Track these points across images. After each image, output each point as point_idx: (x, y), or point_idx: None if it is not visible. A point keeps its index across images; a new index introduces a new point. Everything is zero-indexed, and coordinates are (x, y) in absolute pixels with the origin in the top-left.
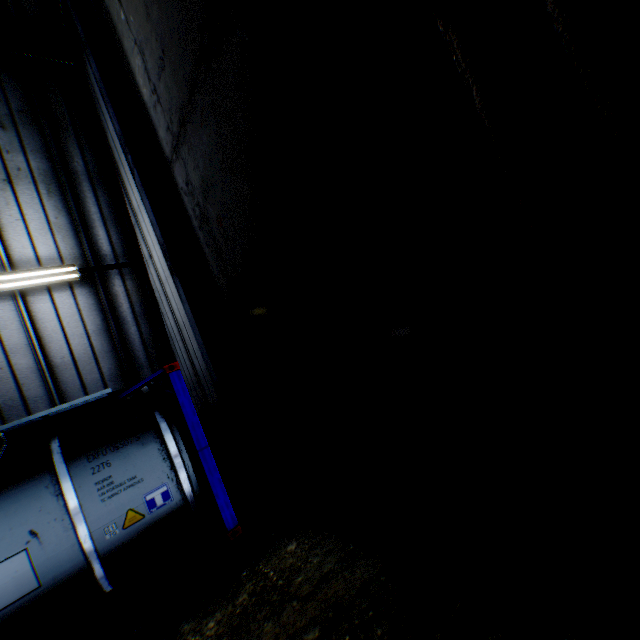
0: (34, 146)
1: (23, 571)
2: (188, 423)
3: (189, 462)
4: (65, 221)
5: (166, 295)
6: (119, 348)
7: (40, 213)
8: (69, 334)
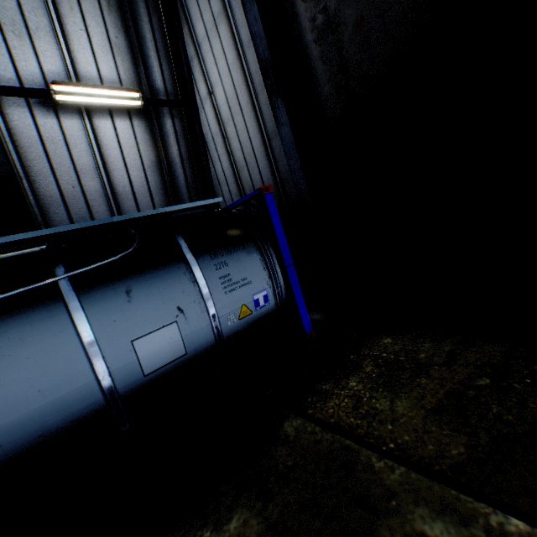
0: None
1: (174, 339)
2: (279, 242)
3: (280, 275)
4: (123, 44)
5: (224, 136)
6: (169, 187)
7: (101, 28)
8: (128, 165)
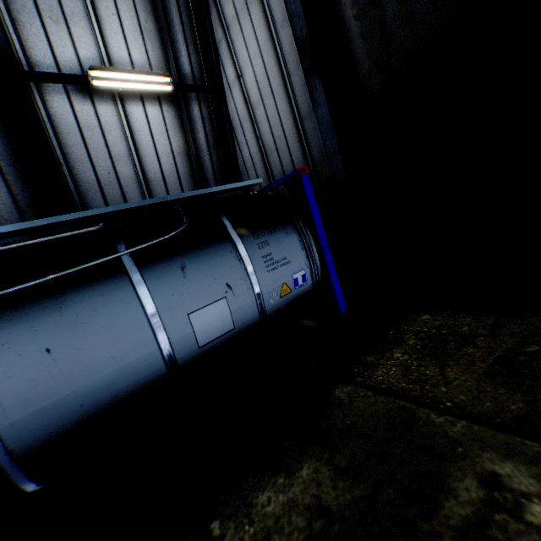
0: None
1: (224, 314)
2: (315, 223)
3: (317, 255)
4: (152, 28)
5: (253, 120)
6: (197, 173)
7: (131, 12)
8: (158, 151)
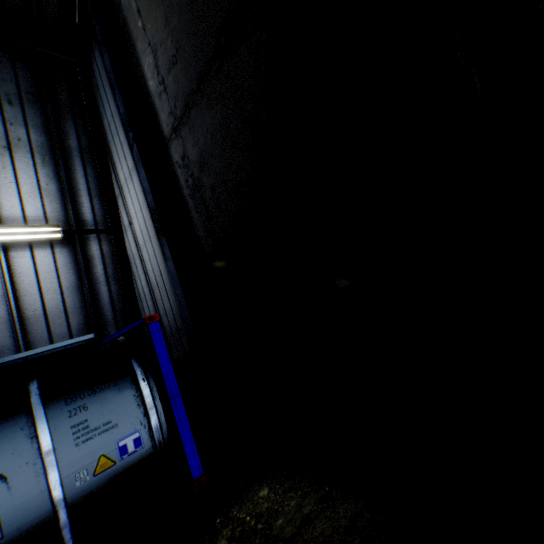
0: (36, 122)
1: None
2: (163, 371)
3: (161, 409)
4: (54, 188)
5: (141, 258)
6: (89, 305)
7: (33, 178)
8: (44, 289)
